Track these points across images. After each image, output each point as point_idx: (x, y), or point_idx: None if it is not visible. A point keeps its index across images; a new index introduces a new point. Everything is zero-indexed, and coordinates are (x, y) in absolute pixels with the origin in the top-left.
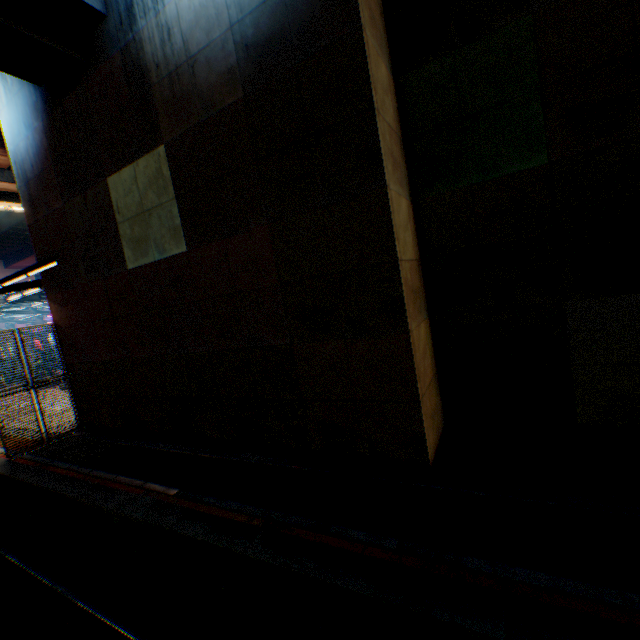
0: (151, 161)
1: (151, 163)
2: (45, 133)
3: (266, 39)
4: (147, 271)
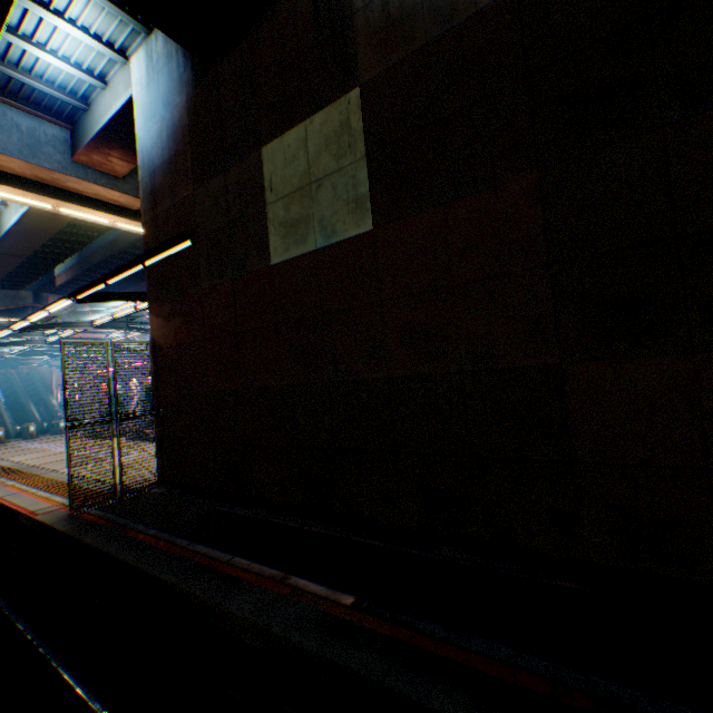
0: (333, 114)
1: (332, 116)
2: (187, 108)
3: None
4: (300, 265)
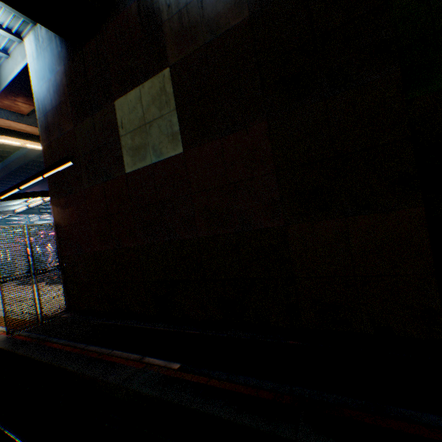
0: (155, 82)
1: (155, 84)
2: (65, 74)
3: None
4: (143, 173)
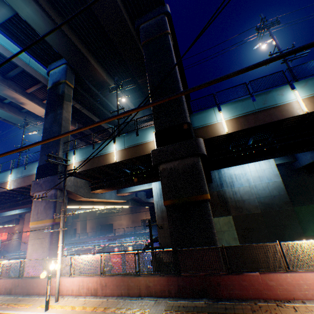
0: (225, 218)
1: (225, 218)
2: None
3: (267, 203)
4: None
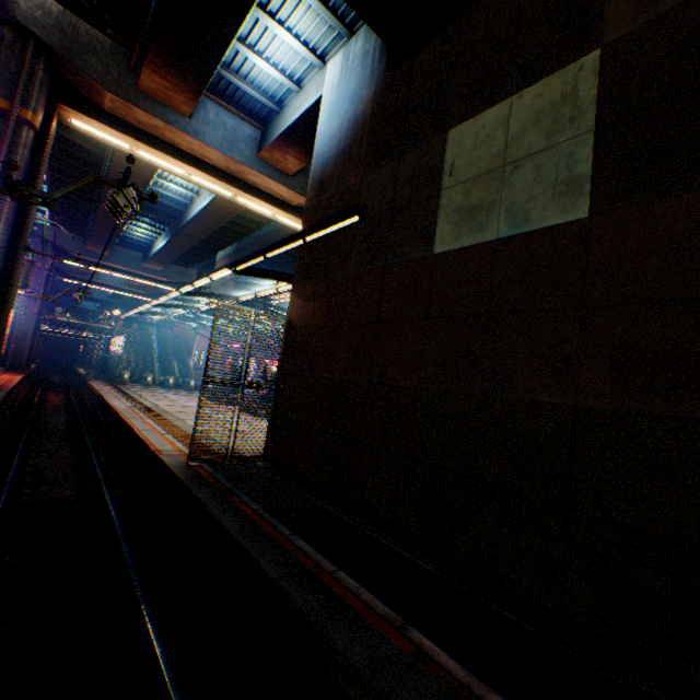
0: (552, 84)
1: (551, 87)
2: (372, 100)
3: None
4: (469, 255)
